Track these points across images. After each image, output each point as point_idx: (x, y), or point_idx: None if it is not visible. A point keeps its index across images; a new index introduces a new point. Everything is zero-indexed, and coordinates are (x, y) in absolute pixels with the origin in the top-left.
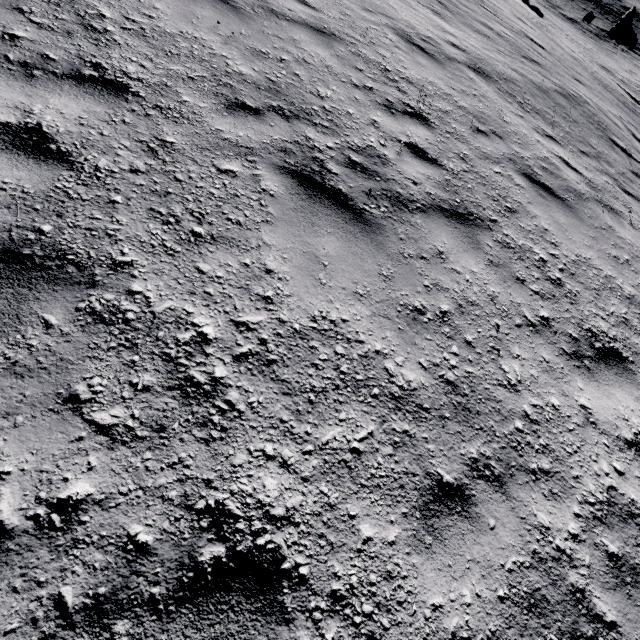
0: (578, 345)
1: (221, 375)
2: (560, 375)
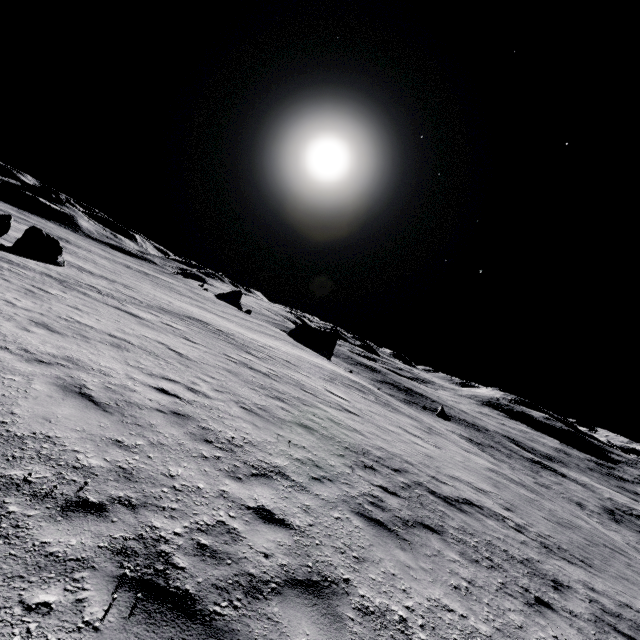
0: None
1: None
2: None
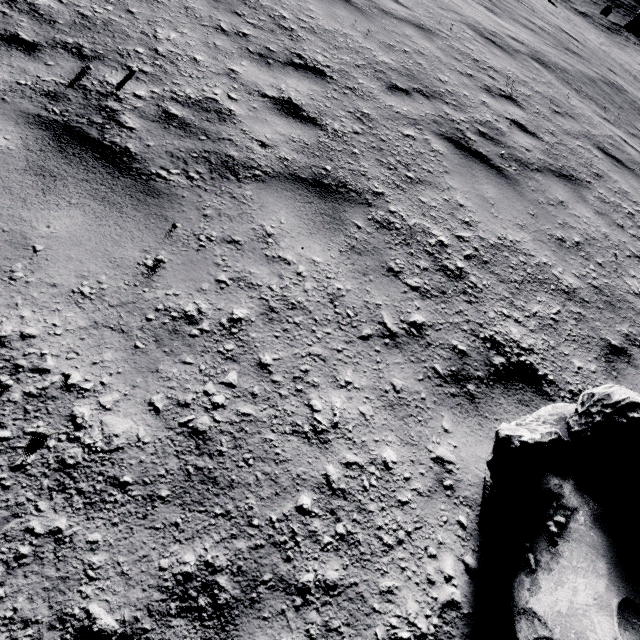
0: None
1: (461, 266)
2: None
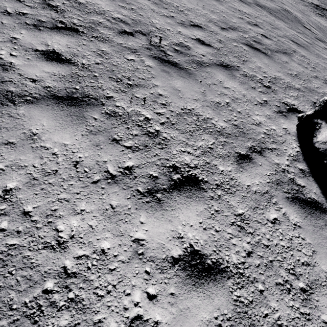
0: (325, 81)
1: (268, 85)
2: (325, 86)
